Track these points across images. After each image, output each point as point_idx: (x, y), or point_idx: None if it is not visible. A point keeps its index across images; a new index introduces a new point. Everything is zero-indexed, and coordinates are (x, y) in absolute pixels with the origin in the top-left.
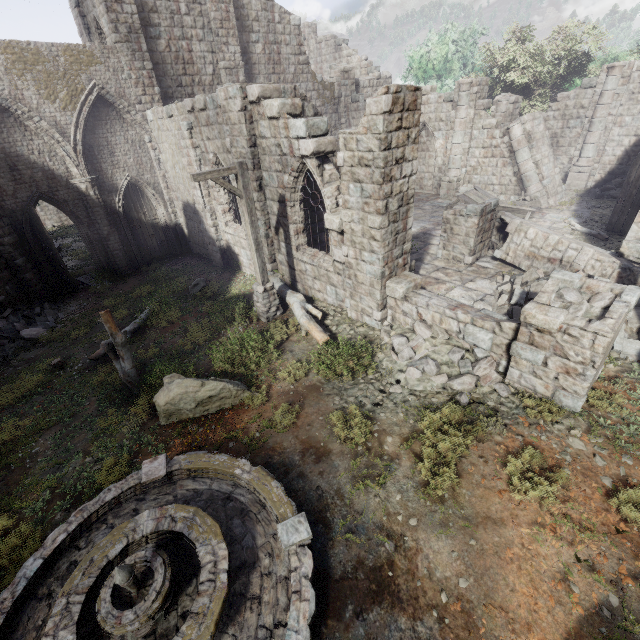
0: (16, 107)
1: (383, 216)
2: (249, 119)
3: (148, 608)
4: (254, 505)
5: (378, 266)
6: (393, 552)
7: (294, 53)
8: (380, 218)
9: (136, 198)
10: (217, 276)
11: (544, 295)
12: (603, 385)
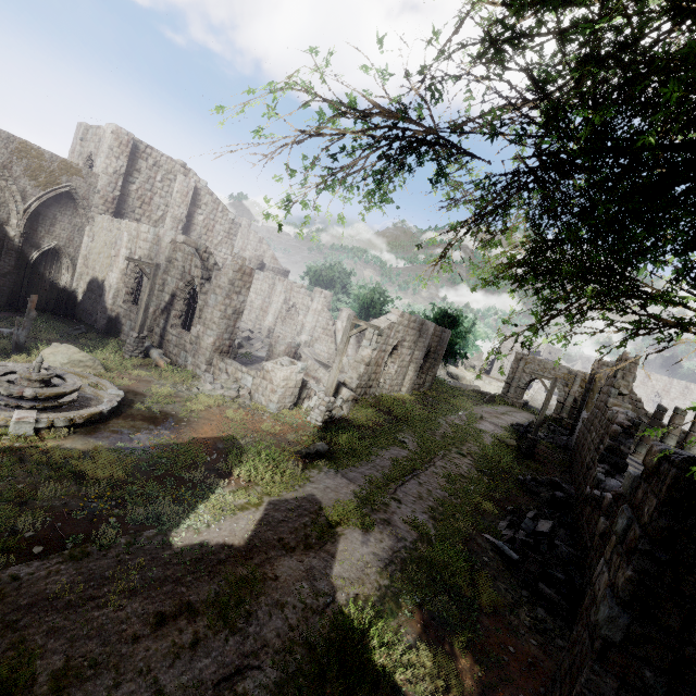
0: (1, 170)
1: (222, 313)
2: (173, 249)
3: (45, 375)
4: (96, 388)
5: (213, 338)
6: (159, 415)
7: (225, 231)
8: (220, 313)
9: (51, 259)
10: (96, 333)
11: (275, 360)
12: (294, 411)
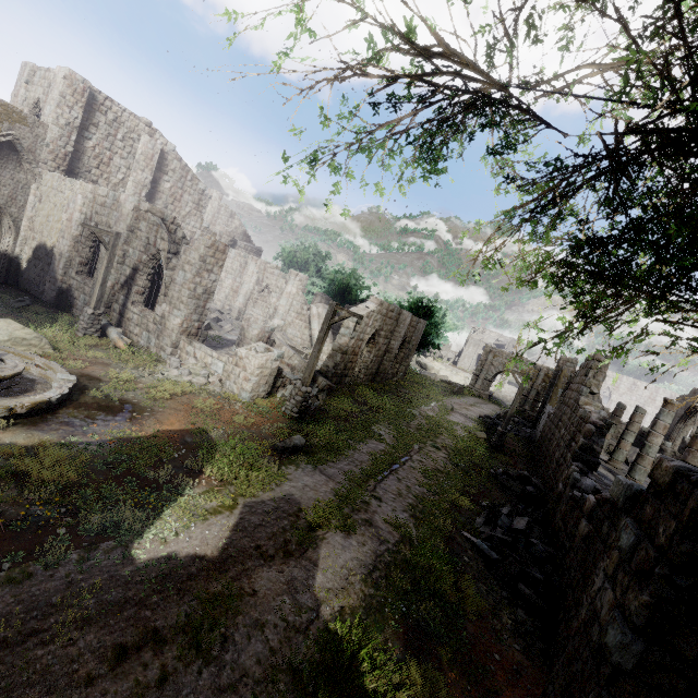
0: None
1: (192, 292)
2: (136, 217)
3: None
4: (42, 372)
5: (180, 319)
6: (118, 403)
7: (194, 202)
8: (189, 292)
9: None
10: (44, 307)
11: (249, 346)
12: (268, 401)
